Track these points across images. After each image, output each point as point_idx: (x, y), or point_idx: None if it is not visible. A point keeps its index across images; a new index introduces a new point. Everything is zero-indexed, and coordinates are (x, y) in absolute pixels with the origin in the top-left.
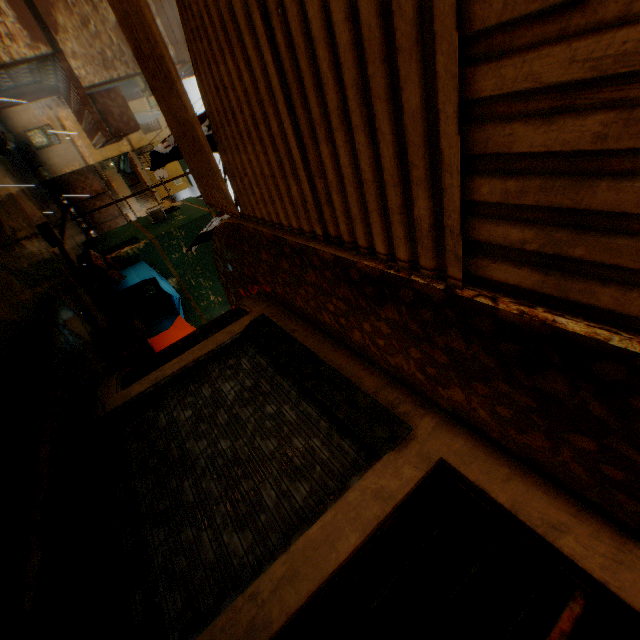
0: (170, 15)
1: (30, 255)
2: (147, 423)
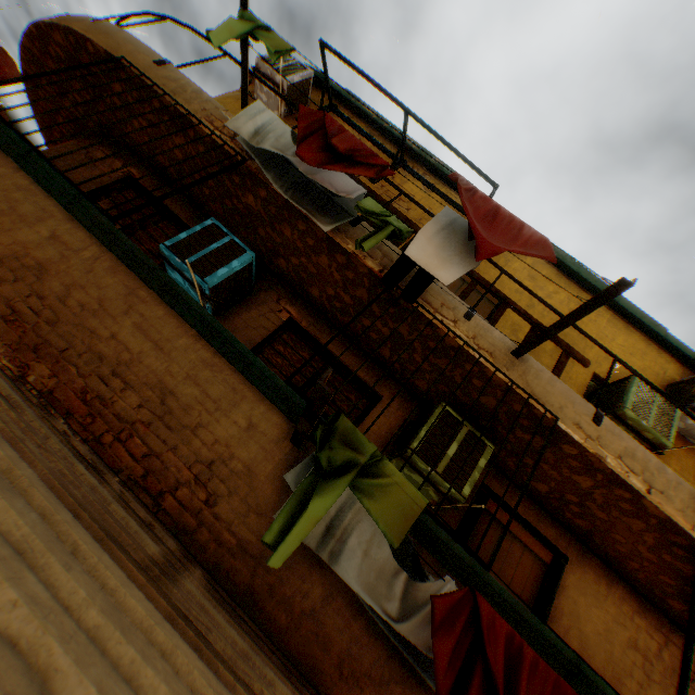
0: None
1: None
2: None
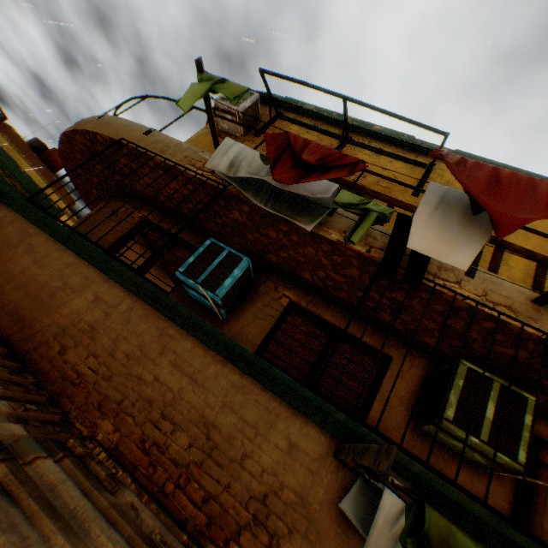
0: None
1: None
2: None
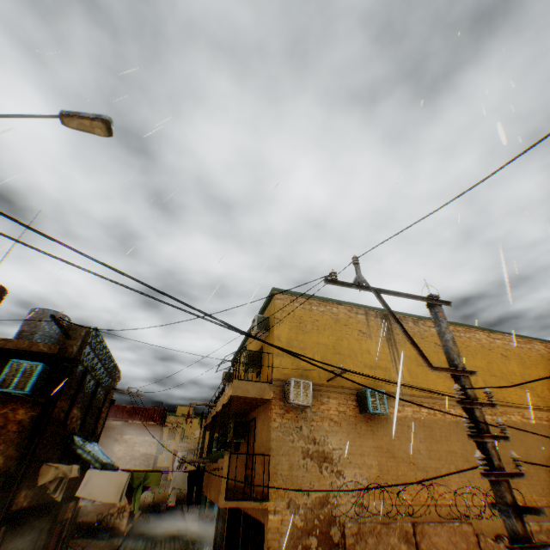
0: (147, 431)
1: (180, 545)
2: (217, 547)
